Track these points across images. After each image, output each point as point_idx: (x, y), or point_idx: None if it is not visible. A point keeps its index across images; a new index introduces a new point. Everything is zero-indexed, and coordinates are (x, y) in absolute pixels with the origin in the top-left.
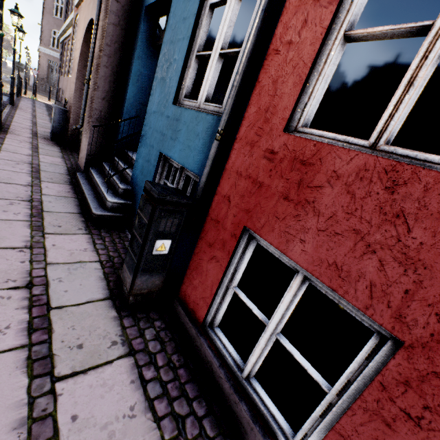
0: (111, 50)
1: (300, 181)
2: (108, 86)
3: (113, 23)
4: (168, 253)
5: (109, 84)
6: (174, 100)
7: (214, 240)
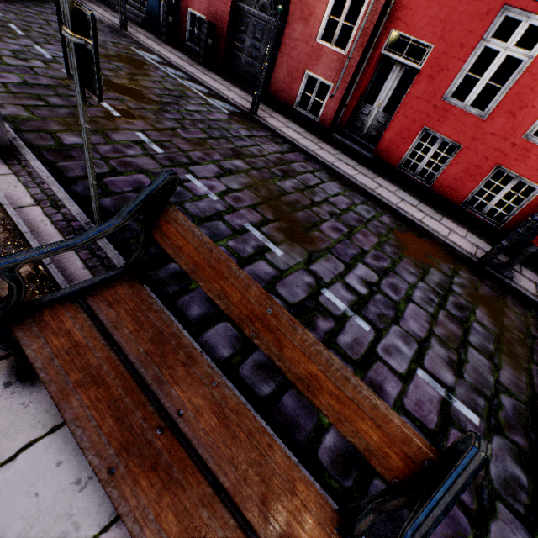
0: None
1: None
2: None
3: None
4: (173, 23)
5: None
6: None
7: (183, 15)
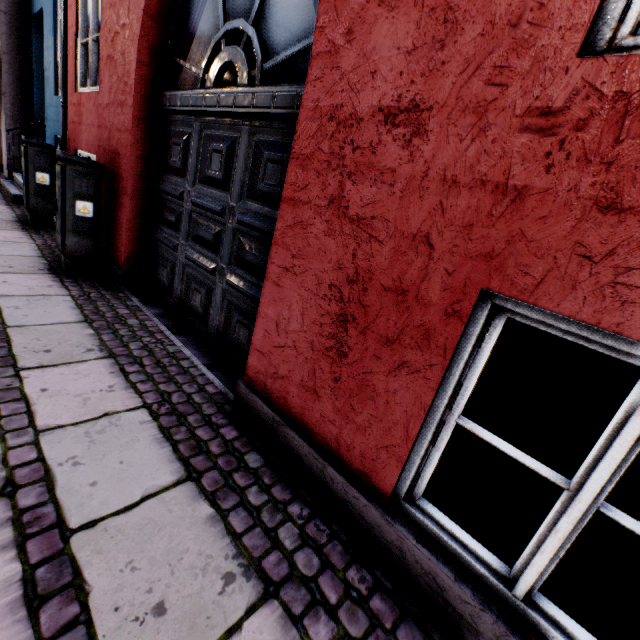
0: (10, 58)
1: (80, 114)
2: (15, 92)
3: (6, 33)
4: (50, 185)
5: (16, 90)
6: (55, 93)
7: None
